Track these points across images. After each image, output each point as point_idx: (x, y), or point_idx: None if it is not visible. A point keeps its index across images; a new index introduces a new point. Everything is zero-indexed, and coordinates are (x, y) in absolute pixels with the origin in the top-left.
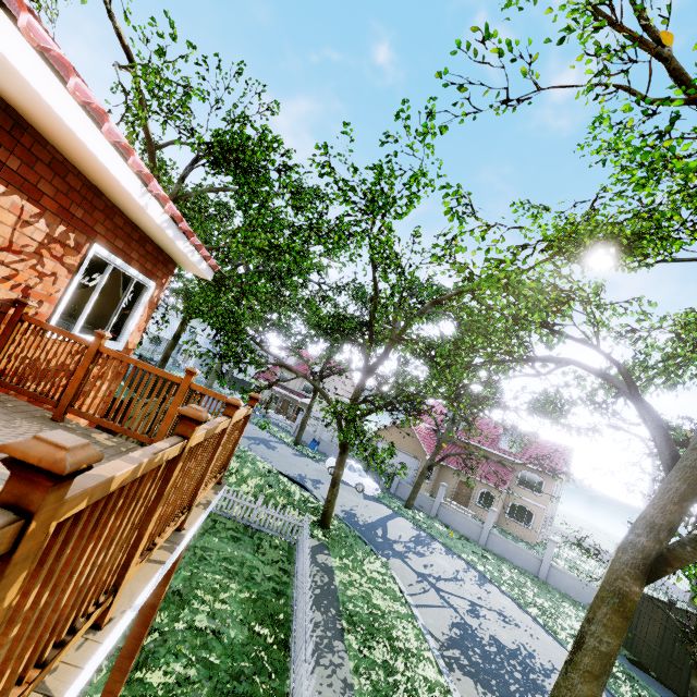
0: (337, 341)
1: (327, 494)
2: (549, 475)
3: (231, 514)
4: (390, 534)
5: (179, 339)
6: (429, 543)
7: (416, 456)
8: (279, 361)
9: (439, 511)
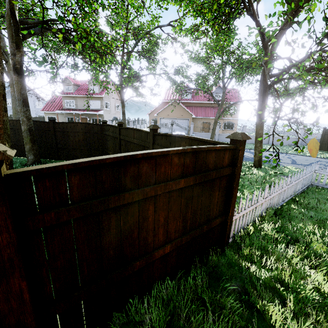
0: (228, 22)
1: (257, 149)
2: (238, 104)
3: (293, 193)
4: (246, 155)
5: (22, 73)
6: (250, 151)
7: (186, 118)
8: (264, 36)
9: (219, 138)
